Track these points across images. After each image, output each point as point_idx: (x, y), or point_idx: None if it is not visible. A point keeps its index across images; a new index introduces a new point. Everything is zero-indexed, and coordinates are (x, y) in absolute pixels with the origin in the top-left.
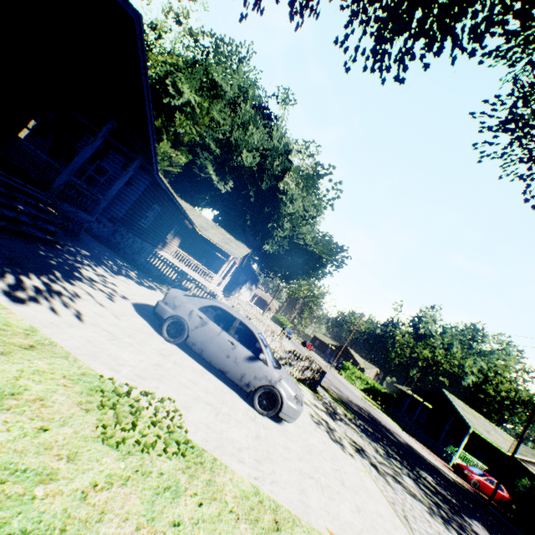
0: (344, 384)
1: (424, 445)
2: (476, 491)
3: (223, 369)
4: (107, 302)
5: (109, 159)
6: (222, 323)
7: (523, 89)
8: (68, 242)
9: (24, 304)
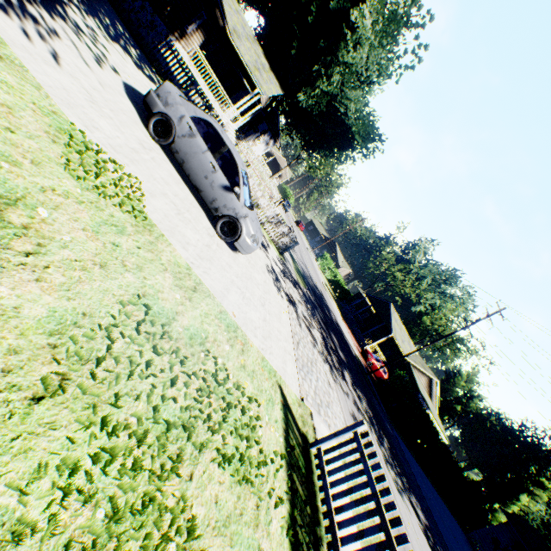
0: (314, 268)
1: (351, 332)
2: (368, 368)
3: (198, 188)
4: (93, 63)
5: None
6: (210, 144)
7: None
8: None
9: None
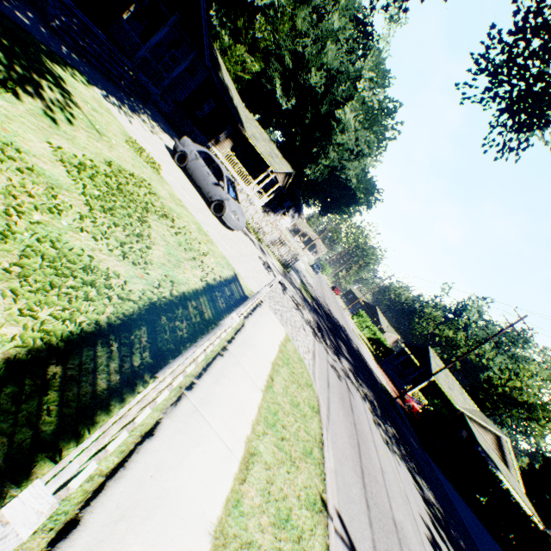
0: (344, 317)
1: (388, 379)
2: (406, 410)
3: (200, 187)
4: (149, 132)
5: (181, 49)
6: (207, 163)
7: (500, 34)
8: (139, 102)
9: (109, 103)
